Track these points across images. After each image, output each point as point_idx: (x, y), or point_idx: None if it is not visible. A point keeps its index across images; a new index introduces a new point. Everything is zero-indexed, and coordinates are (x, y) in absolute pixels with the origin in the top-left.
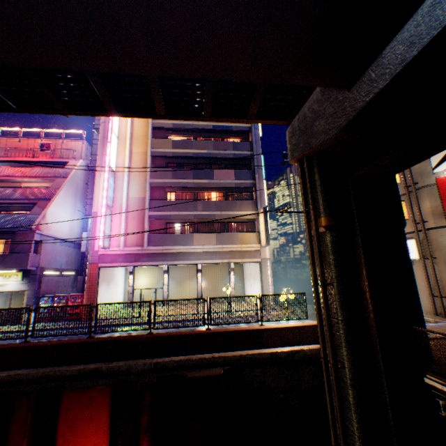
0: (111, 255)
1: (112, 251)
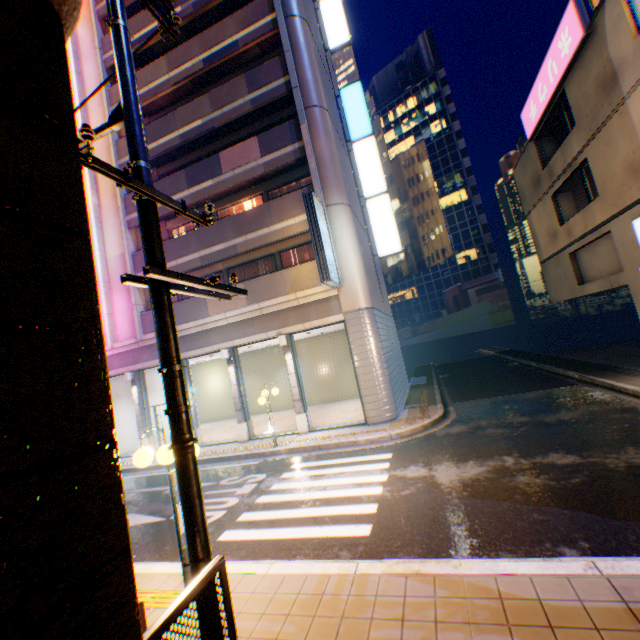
0: None
1: None
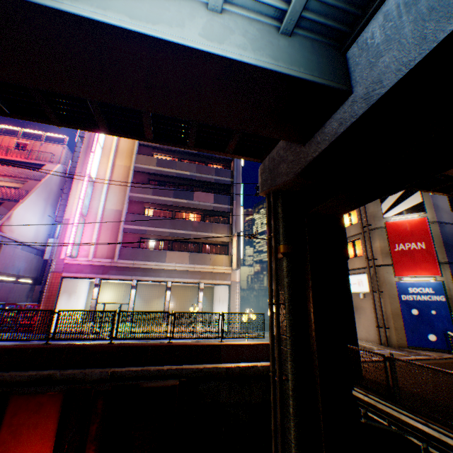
0: (77, 265)
1: (79, 260)
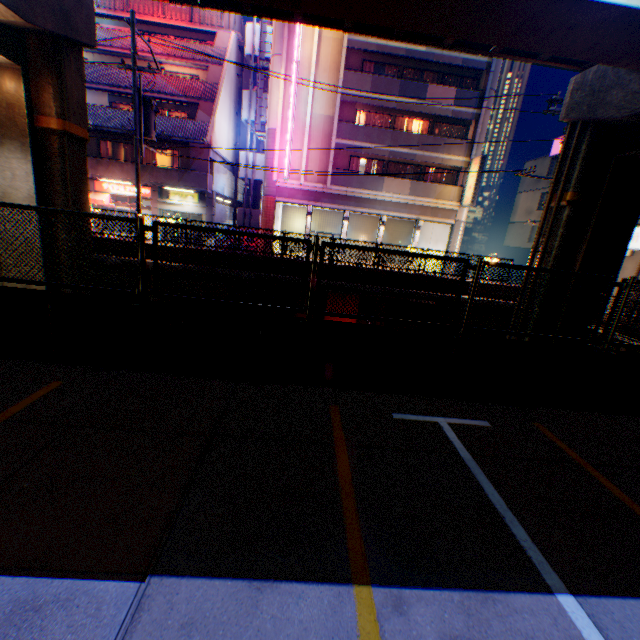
0: (288, 190)
1: (290, 185)
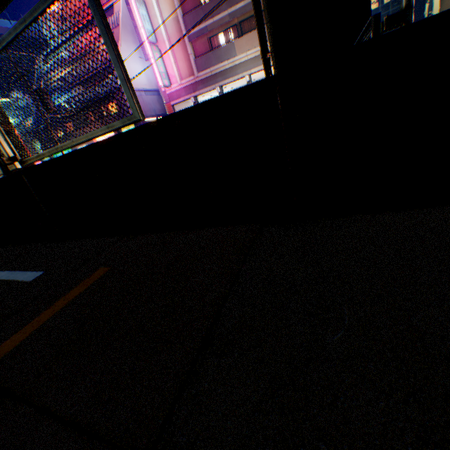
0: (175, 93)
1: (174, 89)
